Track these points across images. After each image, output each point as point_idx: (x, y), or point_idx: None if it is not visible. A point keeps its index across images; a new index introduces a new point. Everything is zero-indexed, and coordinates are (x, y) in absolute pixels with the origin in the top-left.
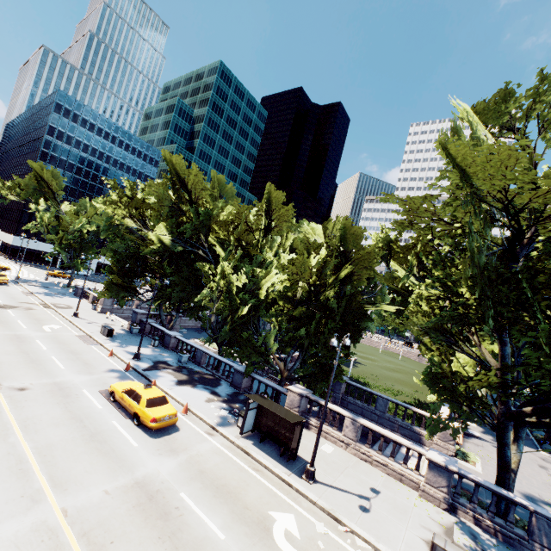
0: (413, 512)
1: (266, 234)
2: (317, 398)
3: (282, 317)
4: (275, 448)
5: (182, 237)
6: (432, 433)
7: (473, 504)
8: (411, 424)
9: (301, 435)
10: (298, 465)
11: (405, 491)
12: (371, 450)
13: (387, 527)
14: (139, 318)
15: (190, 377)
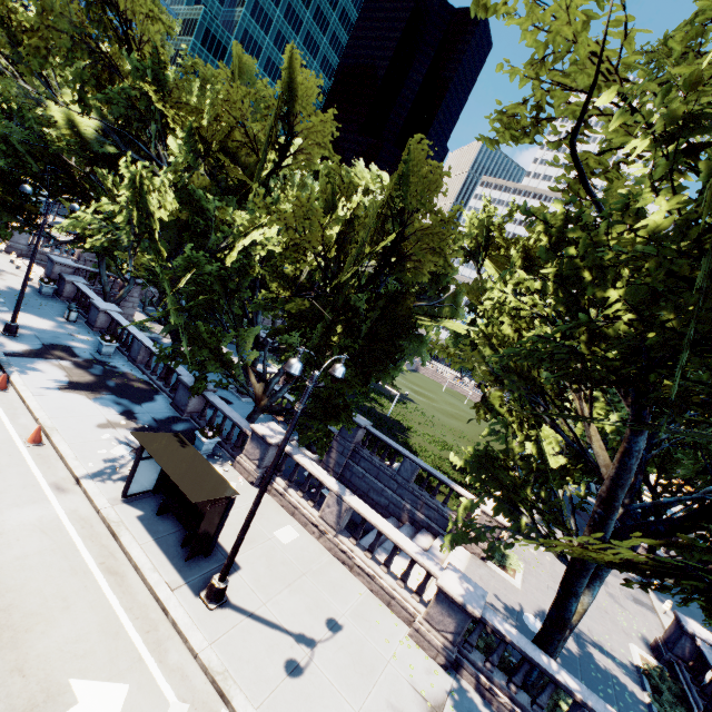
0: (385, 673)
1: (282, 160)
2: (295, 451)
3: (276, 310)
4: (181, 528)
5: (123, 130)
6: (460, 544)
7: (489, 666)
8: (441, 505)
9: (226, 518)
10: (208, 567)
11: (388, 625)
12: (356, 549)
13: (322, 711)
14: (59, 272)
15: (100, 380)
